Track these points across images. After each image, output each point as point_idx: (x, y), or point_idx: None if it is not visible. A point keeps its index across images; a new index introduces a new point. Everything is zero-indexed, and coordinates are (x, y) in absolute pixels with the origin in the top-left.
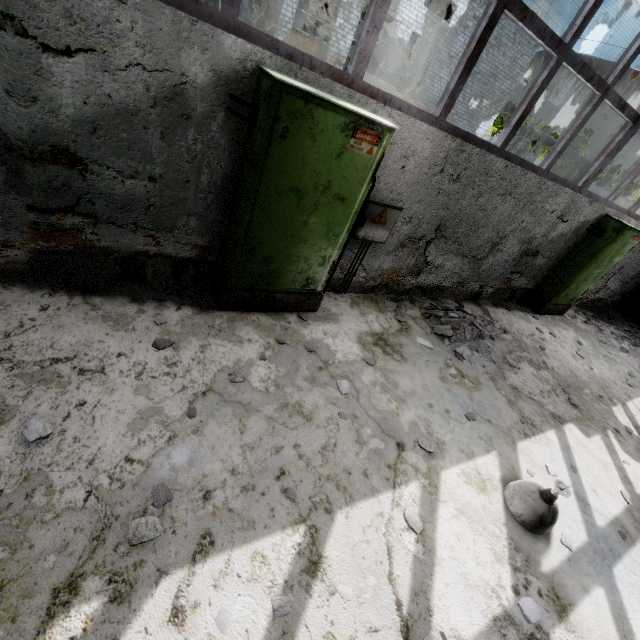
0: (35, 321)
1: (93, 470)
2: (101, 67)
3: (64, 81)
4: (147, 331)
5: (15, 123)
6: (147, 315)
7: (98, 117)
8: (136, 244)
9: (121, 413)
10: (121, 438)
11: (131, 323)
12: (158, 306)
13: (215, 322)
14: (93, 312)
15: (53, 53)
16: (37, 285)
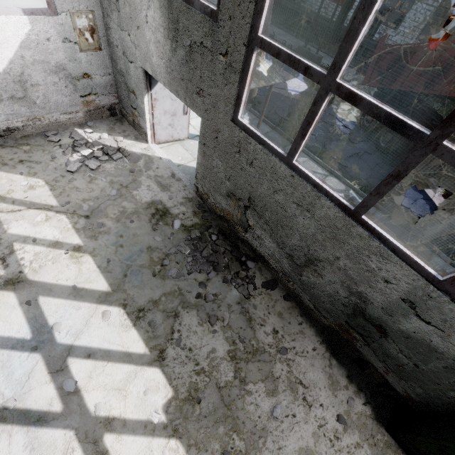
0: (307, 353)
1: (278, 453)
2: (440, 335)
3: (412, 323)
4: (340, 403)
5: (373, 312)
6: (347, 392)
7: (414, 337)
8: (375, 362)
9: (301, 438)
10: (293, 451)
11: (337, 390)
12: (356, 391)
13: (377, 435)
14: (328, 368)
15: (419, 318)
16: (319, 333)
